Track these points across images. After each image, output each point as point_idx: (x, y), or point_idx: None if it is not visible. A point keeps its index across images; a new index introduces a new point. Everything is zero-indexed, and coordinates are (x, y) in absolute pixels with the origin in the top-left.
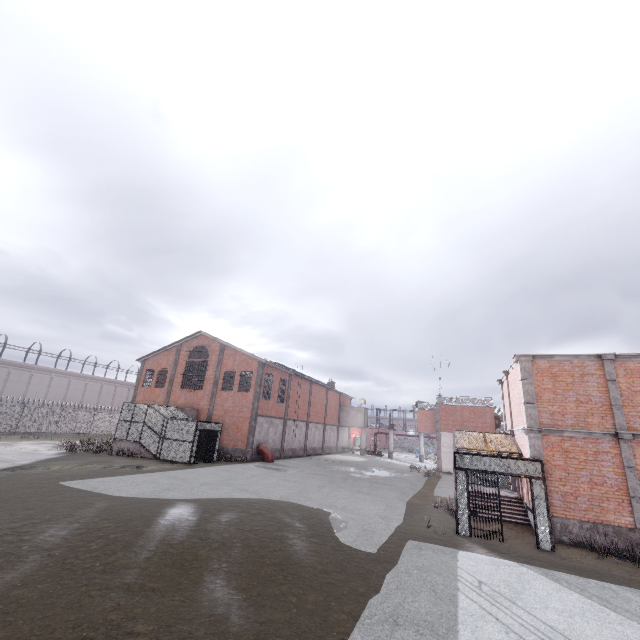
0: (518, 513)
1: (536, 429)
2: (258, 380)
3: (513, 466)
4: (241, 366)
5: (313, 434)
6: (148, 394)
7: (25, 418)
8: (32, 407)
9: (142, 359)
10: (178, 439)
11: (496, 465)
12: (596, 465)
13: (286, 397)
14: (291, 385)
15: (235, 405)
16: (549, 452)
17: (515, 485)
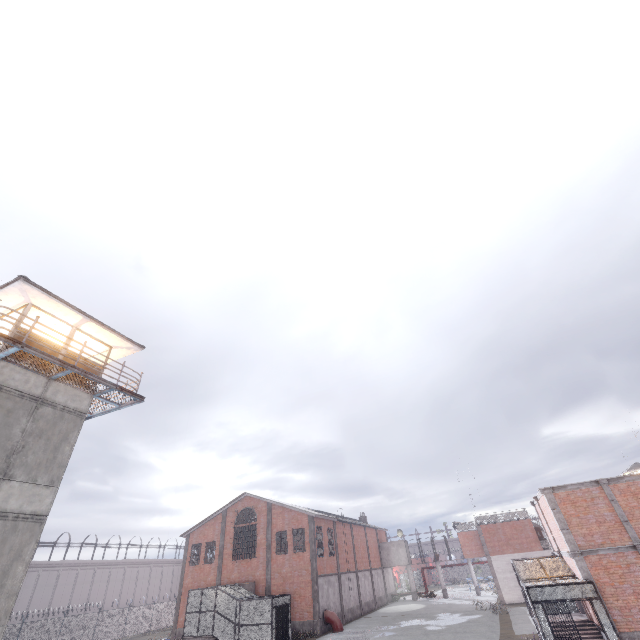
0: (594, 636)
1: (578, 552)
2: (311, 536)
3: (574, 591)
4: (291, 524)
5: (363, 585)
6: (197, 573)
7: (64, 632)
8: (71, 616)
9: (186, 533)
10: (255, 623)
11: (561, 593)
12: (632, 576)
13: (335, 548)
14: (336, 533)
15: (293, 569)
16: (595, 571)
17: (581, 606)
